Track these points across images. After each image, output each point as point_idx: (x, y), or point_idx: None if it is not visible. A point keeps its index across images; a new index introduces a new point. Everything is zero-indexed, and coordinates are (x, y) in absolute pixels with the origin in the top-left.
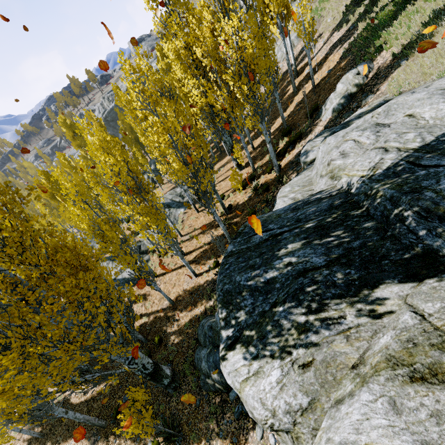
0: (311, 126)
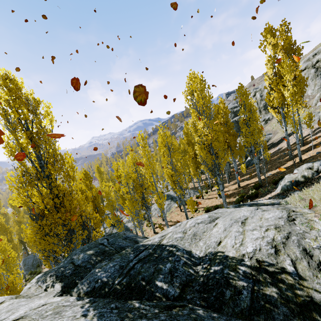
0: (270, 191)
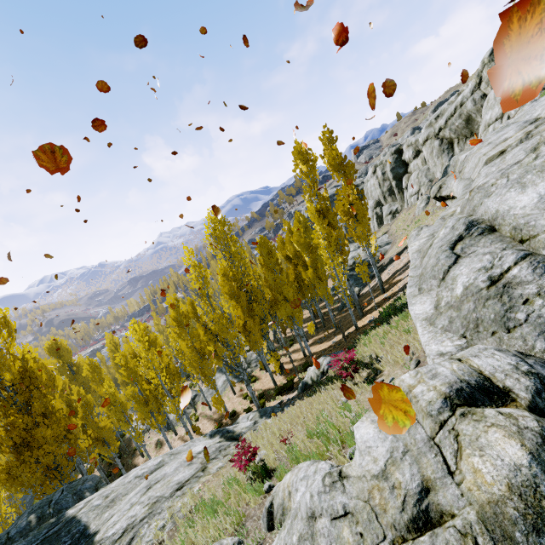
0: None
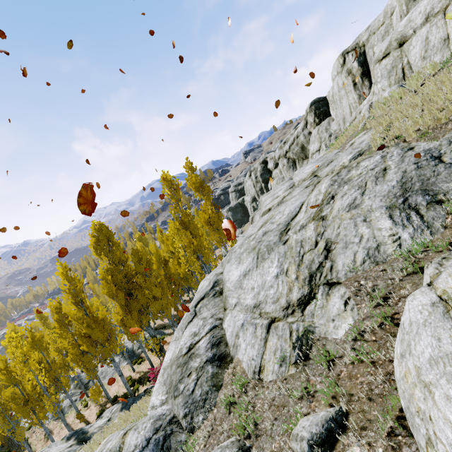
0: None
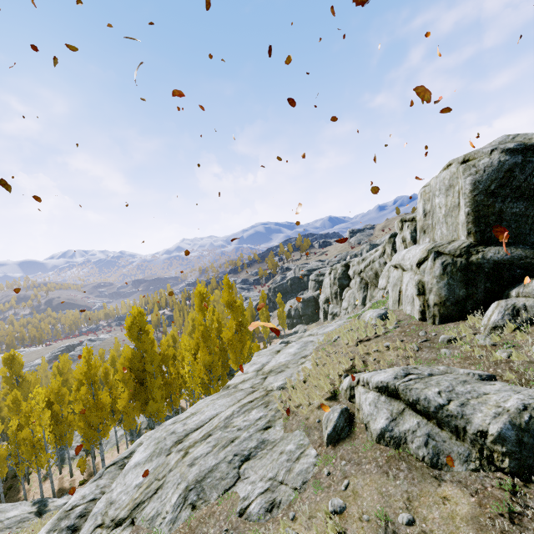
0: None
